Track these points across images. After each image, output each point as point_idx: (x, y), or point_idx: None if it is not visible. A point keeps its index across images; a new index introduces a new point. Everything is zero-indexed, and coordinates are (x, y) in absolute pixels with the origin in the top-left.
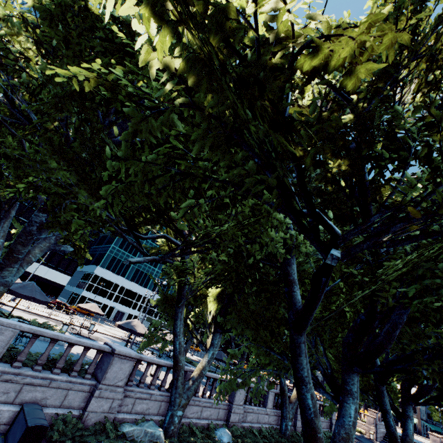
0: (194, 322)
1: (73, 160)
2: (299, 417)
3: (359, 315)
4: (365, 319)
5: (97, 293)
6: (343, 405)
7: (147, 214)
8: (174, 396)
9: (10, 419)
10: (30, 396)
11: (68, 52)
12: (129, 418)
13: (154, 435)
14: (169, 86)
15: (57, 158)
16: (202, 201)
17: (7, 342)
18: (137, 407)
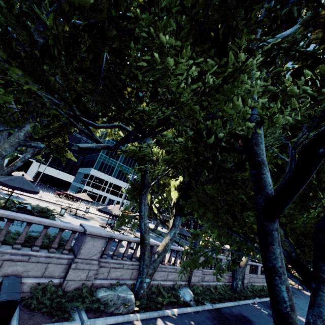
0: (158, 207)
1: None
2: (246, 276)
3: None
4: None
5: (93, 187)
6: (318, 294)
7: (108, 113)
8: (142, 267)
9: None
10: (12, 269)
11: None
12: (106, 283)
13: (126, 299)
14: None
15: None
16: None
17: None
18: (112, 274)
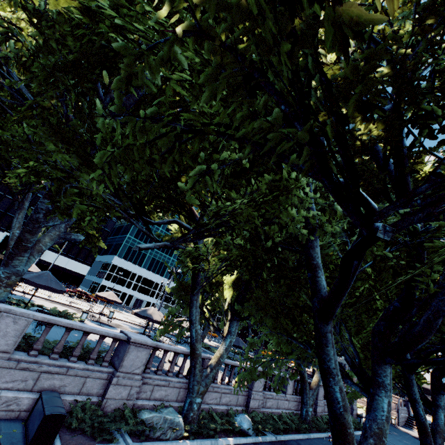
0: (210, 310)
1: (74, 140)
2: (319, 402)
3: (390, 301)
4: (400, 306)
5: (115, 282)
6: (375, 398)
7: (157, 200)
8: (192, 383)
9: (30, 406)
10: (49, 383)
11: (59, 18)
12: (148, 404)
13: (174, 422)
14: (164, 11)
15: (57, 138)
16: (213, 168)
17: (22, 331)
18: (156, 394)
